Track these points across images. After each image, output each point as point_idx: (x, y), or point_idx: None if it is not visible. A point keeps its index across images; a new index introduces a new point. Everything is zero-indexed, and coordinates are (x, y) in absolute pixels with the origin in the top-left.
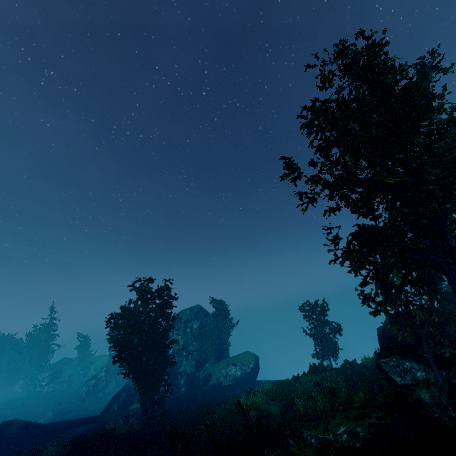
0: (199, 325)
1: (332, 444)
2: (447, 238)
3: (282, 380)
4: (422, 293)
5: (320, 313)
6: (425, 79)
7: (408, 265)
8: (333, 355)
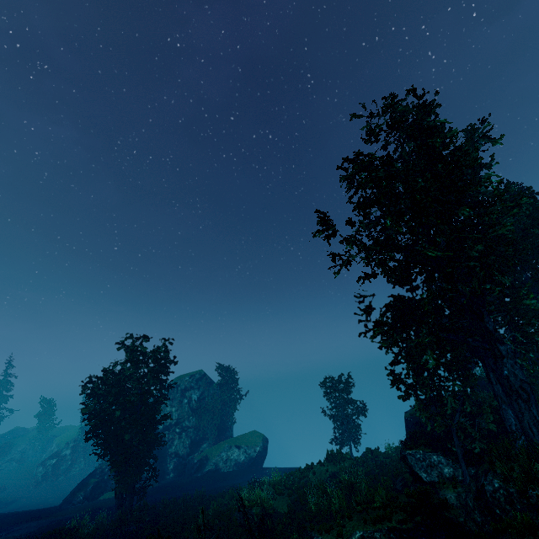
0: (200, 395)
1: None
2: (485, 320)
3: (293, 469)
4: (455, 379)
5: (344, 391)
6: (474, 149)
7: (443, 346)
8: (354, 440)
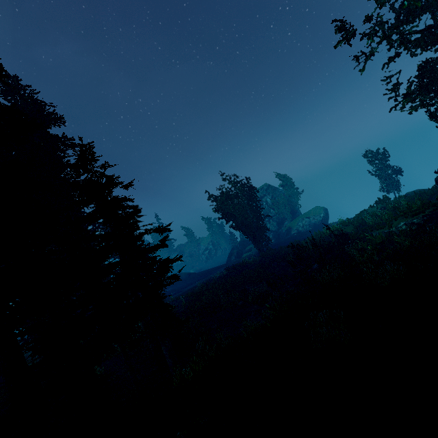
0: (271, 198)
1: (394, 233)
2: None
3: (351, 218)
4: None
5: (383, 158)
6: None
7: None
8: (397, 188)
